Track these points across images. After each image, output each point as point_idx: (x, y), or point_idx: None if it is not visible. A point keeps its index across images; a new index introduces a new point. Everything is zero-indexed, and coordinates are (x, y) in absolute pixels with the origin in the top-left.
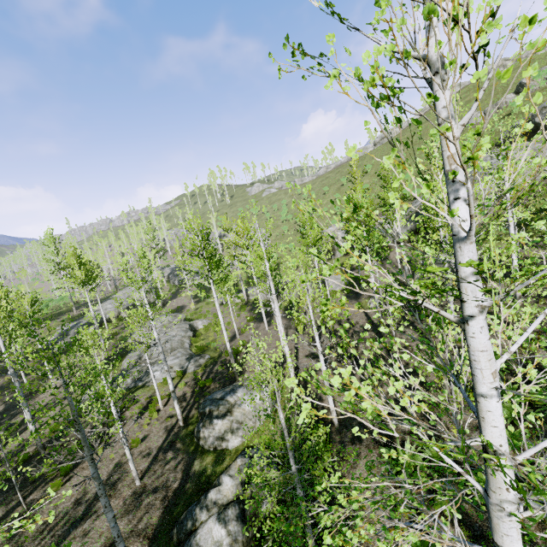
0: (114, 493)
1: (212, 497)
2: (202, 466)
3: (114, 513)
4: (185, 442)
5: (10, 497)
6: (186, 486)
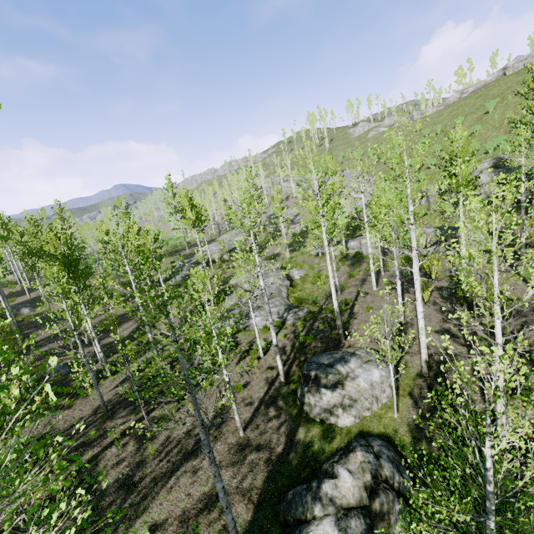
0: (220, 436)
1: (327, 491)
2: (307, 436)
3: (223, 483)
4: (287, 401)
5: (139, 408)
6: (291, 455)
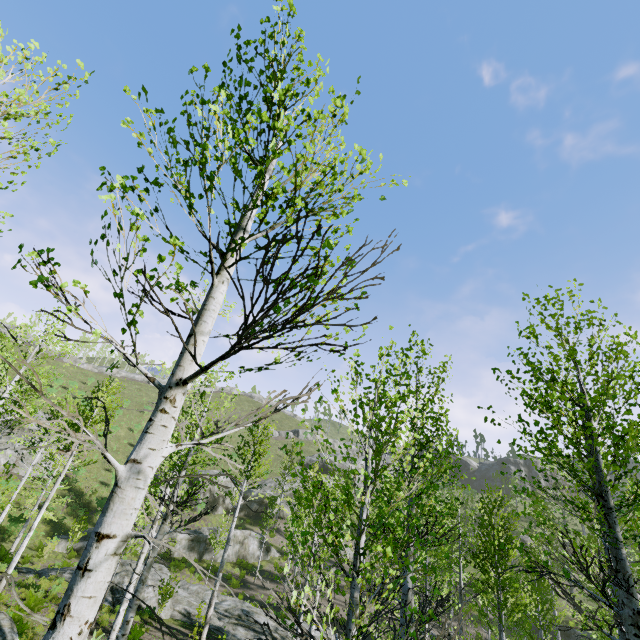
0: None
1: None
2: None
3: None
4: None
5: None
6: None
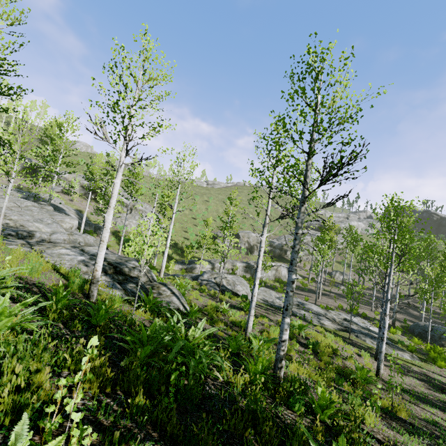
0: None
1: None
2: None
3: None
4: None
5: None
6: None
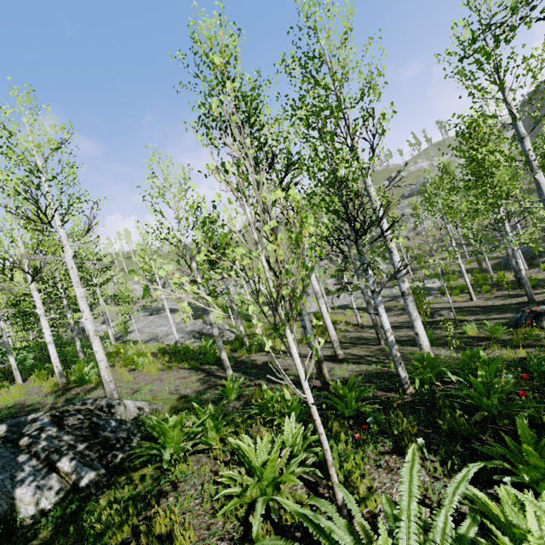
0: None
1: None
2: None
3: None
4: None
5: None
6: None
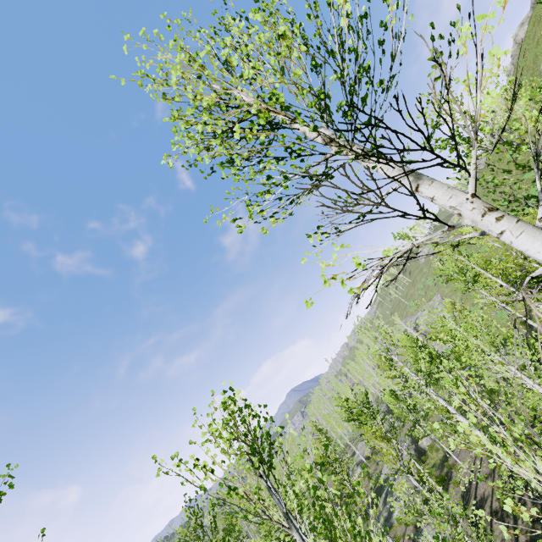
0: None
1: None
2: None
3: None
4: None
5: None
6: None
